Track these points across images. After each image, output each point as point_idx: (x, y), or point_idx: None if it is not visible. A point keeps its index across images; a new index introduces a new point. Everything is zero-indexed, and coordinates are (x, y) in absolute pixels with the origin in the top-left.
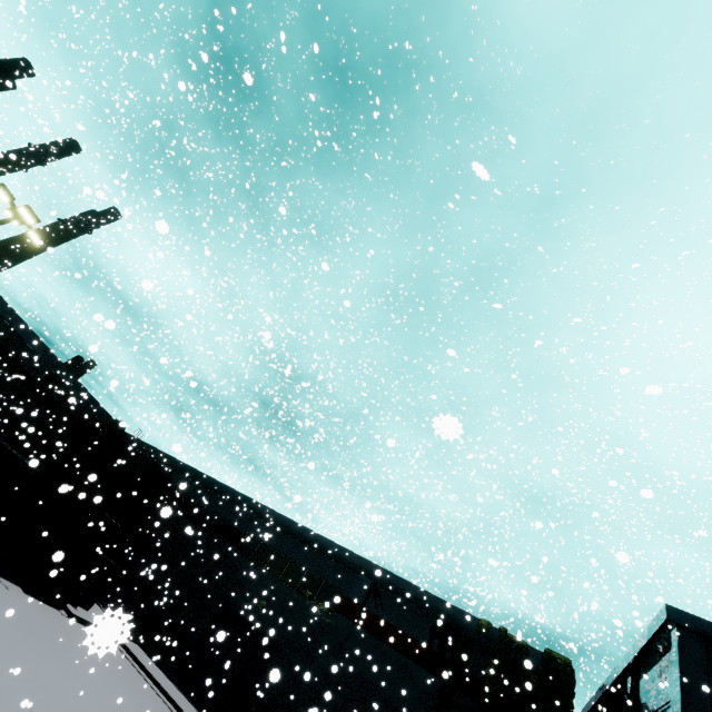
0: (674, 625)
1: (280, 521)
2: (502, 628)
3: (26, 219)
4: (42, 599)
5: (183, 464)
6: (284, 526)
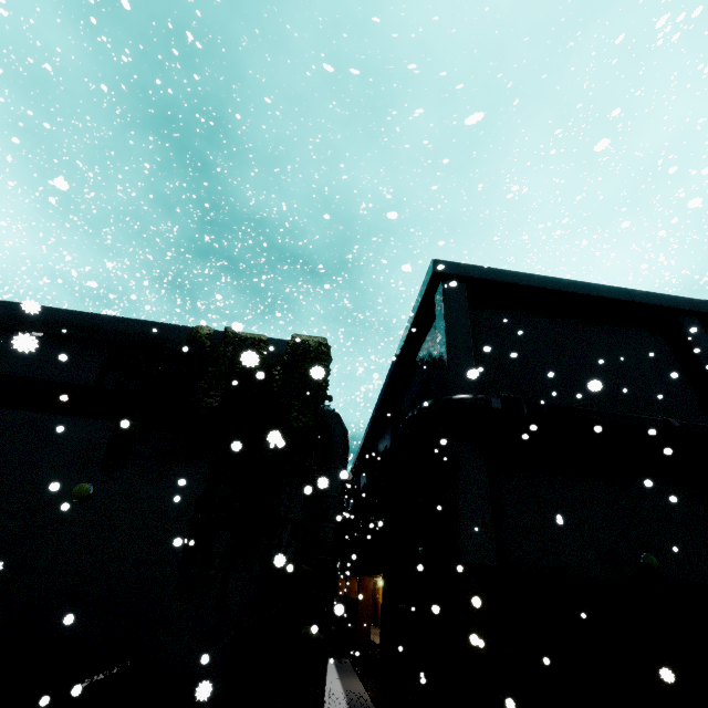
0: (440, 280)
1: None
2: (229, 327)
3: None
4: None
5: None
6: None
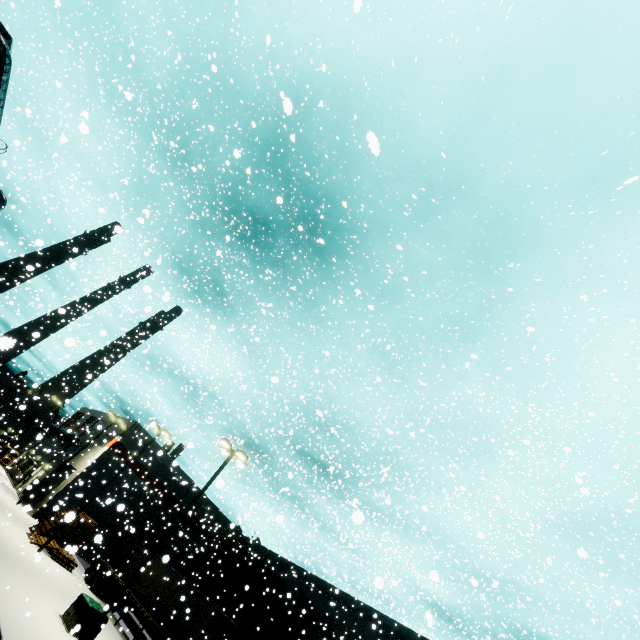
0: None
1: (407, 634)
2: None
3: (239, 457)
4: None
5: (300, 569)
6: None
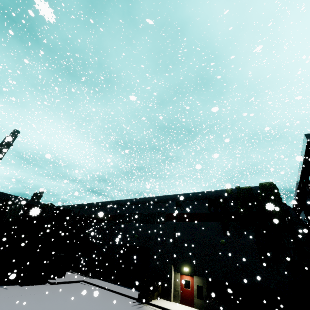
0: None
1: (129, 201)
2: (237, 187)
3: None
4: (32, 284)
5: (82, 204)
6: (131, 203)
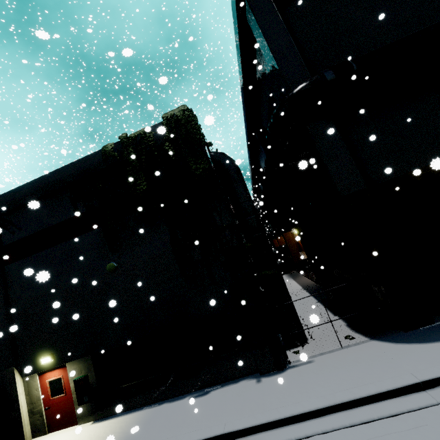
0: None
1: None
2: (121, 136)
3: None
4: None
5: None
6: None
